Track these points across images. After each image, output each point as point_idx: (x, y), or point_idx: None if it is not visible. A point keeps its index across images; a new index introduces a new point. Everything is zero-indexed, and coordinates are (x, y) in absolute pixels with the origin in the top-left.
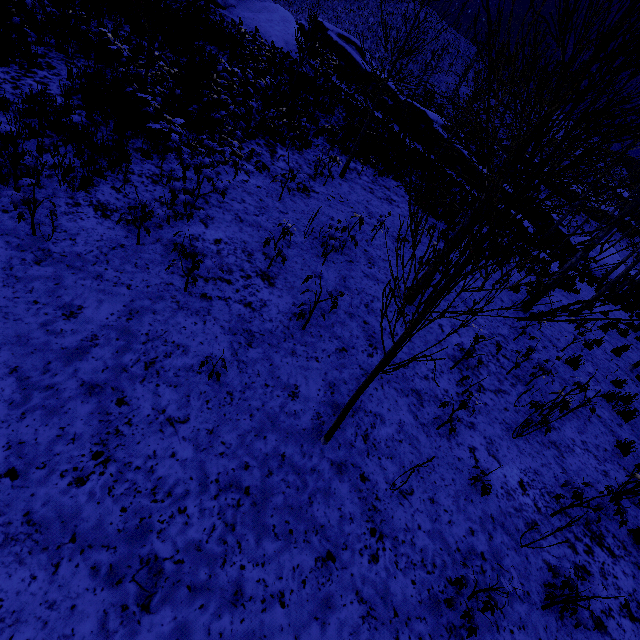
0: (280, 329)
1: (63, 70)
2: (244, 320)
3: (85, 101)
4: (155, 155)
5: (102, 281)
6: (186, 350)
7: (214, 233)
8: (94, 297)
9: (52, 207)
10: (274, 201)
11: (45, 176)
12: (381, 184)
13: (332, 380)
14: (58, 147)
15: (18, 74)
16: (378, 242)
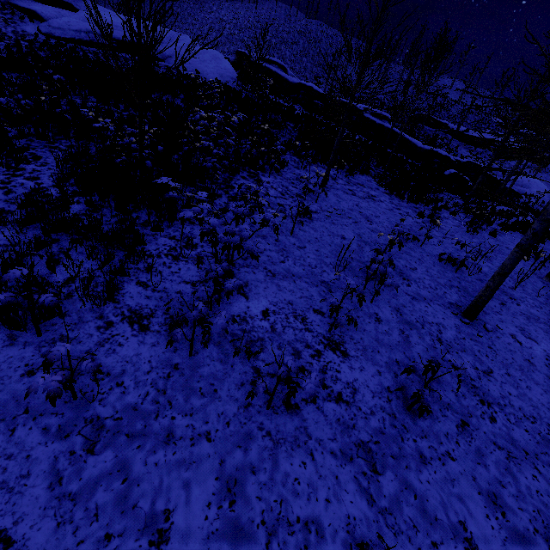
0: (387, 422)
1: (49, 157)
2: (347, 426)
3: (81, 187)
4: (163, 224)
5: (175, 443)
6: (319, 528)
7: (257, 303)
8: (176, 481)
9: (93, 364)
10: (287, 237)
11: (64, 298)
12: (355, 183)
13: (487, 488)
14: (69, 254)
15: (7, 176)
16: (393, 249)
